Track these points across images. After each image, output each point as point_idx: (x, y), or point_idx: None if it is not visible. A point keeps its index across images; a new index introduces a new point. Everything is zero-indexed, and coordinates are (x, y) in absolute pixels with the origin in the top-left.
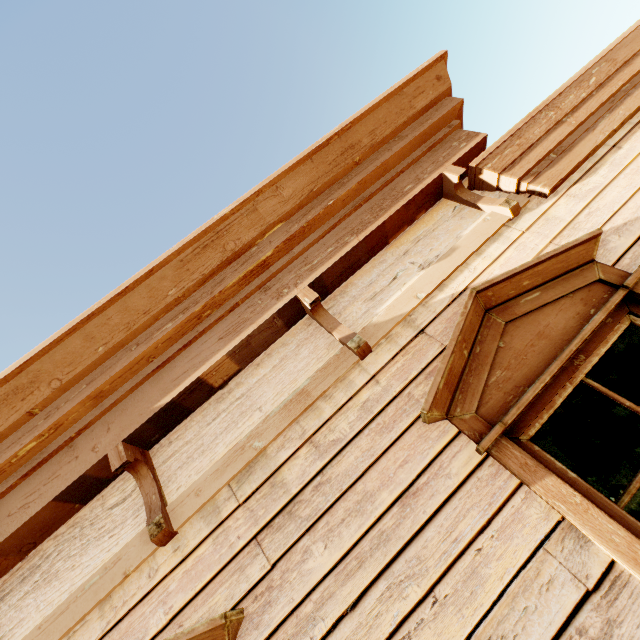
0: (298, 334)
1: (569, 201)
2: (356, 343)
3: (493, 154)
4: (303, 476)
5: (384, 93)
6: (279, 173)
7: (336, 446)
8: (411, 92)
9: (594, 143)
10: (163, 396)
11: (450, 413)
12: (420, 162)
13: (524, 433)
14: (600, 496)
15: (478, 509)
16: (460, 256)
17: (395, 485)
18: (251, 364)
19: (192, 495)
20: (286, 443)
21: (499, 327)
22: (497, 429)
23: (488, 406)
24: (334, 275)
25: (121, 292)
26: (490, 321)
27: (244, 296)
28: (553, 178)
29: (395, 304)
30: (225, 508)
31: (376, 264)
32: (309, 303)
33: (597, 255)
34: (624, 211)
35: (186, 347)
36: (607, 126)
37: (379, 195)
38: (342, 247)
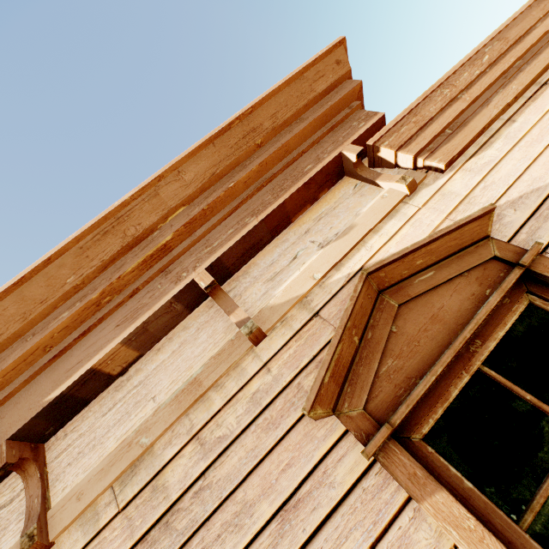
0: (199, 317)
1: (465, 175)
2: (249, 328)
3: (390, 132)
4: (185, 479)
5: (285, 78)
6: (180, 158)
7: (221, 444)
8: (311, 76)
9: (488, 117)
10: (54, 389)
11: (337, 409)
12: (321, 142)
13: (417, 431)
14: (499, 513)
15: (362, 529)
16: (357, 234)
17: (276, 494)
18: (152, 349)
19: (73, 499)
20: (173, 439)
21: (392, 310)
22: (383, 432)
23: (378, 400)
24: (235, 256)
25: (17, 282)
26: (383, 303)
27: (144, 281)
28: (448, 153)
29: (292, 285)
30: (104, 515)
31: (279, 243)
32: (204, 287)
33: (493, 230)
34: (519, 184)
35: (85, 335)
36: (501, 101)
37: (281, 176)
38: (242, 228)
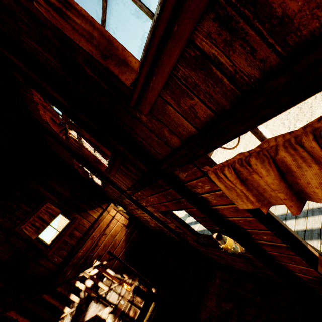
0: None
1: None
2: None
3: None
4: None
5: None
6: None
7: None
8: None
9: None
10: None
11: None
12: None
13: None
14: None
15: None
16: None
17: None
18: None
19: None
20: None
21: None
22: None
23: None
24: None
25: None
26: None
27: None
28: None
29: None
30: None
31: None
32: None
33: None
34: None
35: None
36: None
37: None
38: None
